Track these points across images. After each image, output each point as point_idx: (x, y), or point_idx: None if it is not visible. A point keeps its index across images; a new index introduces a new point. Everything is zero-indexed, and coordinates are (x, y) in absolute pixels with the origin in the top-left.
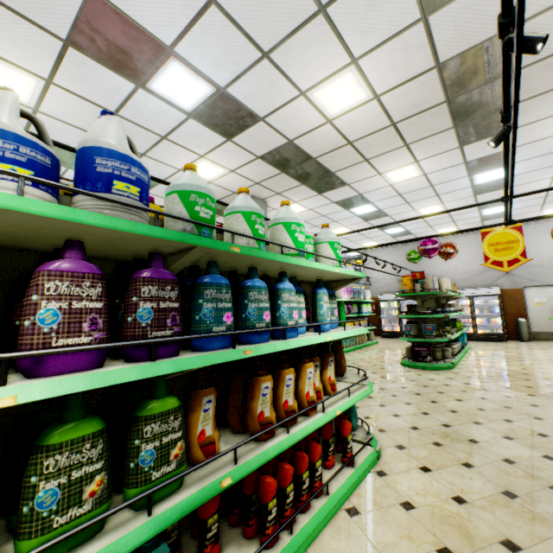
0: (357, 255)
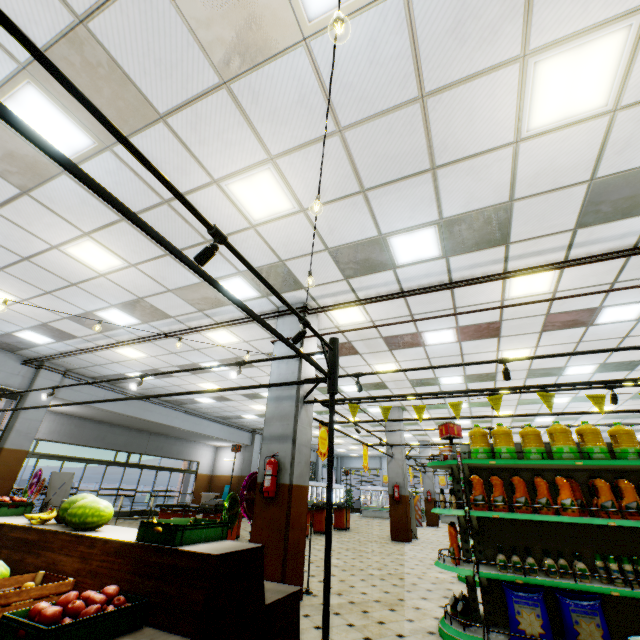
0: None
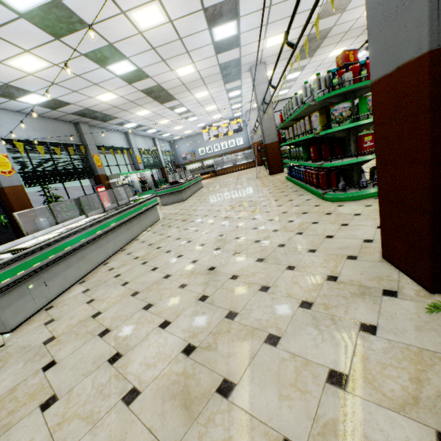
0: (238, 115)
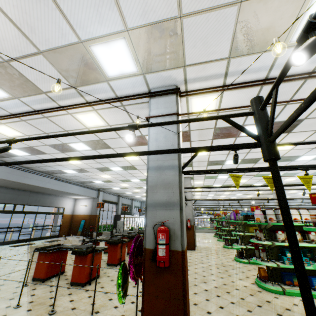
0: None
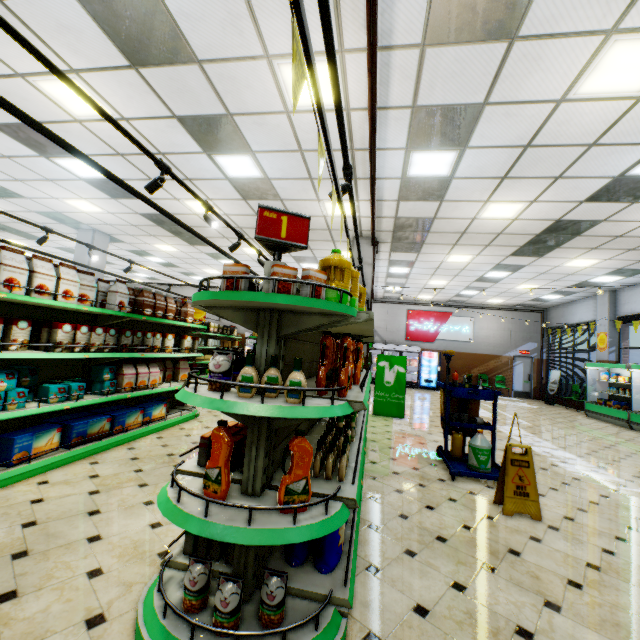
0: None
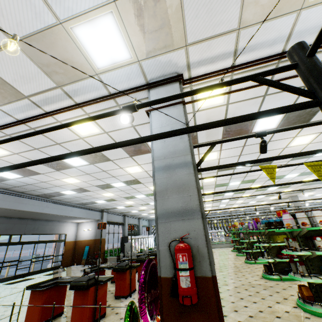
0: None
